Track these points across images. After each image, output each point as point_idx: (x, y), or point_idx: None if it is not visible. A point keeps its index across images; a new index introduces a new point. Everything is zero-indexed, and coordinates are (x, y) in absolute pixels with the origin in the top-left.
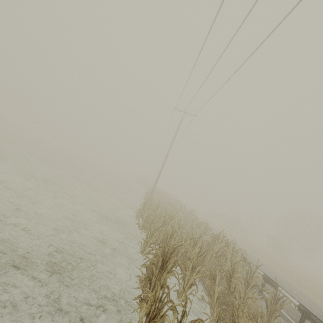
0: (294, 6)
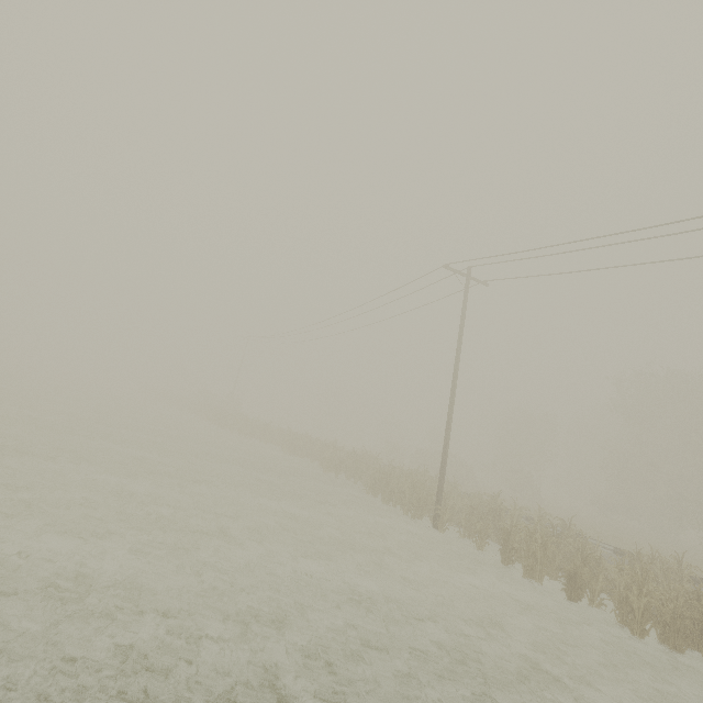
0: None
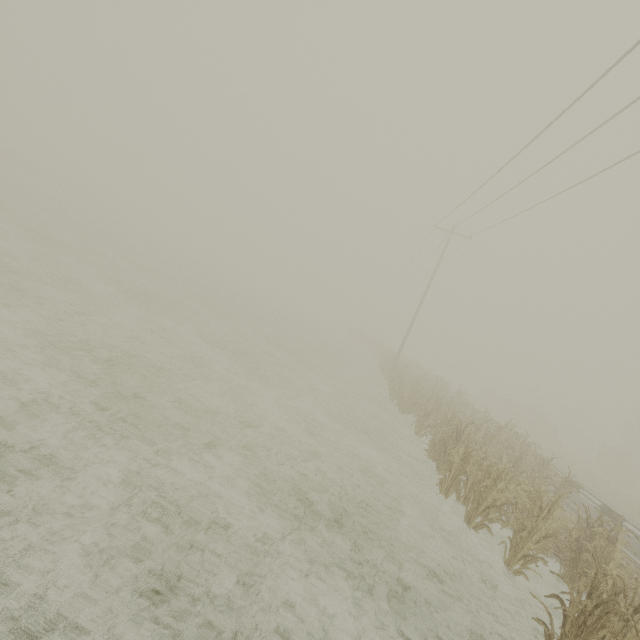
0: (622, 160)
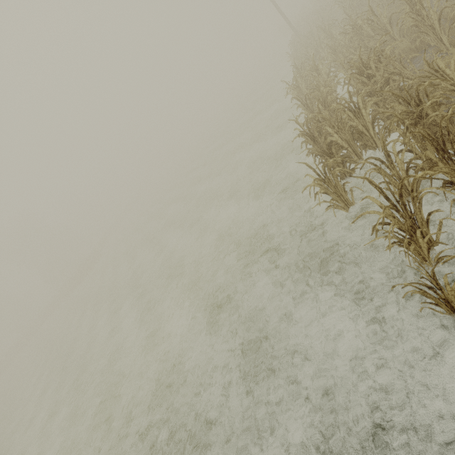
0: None
